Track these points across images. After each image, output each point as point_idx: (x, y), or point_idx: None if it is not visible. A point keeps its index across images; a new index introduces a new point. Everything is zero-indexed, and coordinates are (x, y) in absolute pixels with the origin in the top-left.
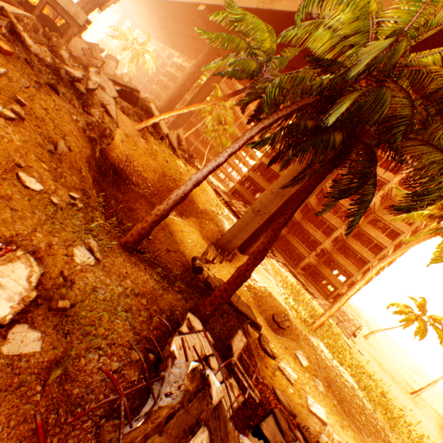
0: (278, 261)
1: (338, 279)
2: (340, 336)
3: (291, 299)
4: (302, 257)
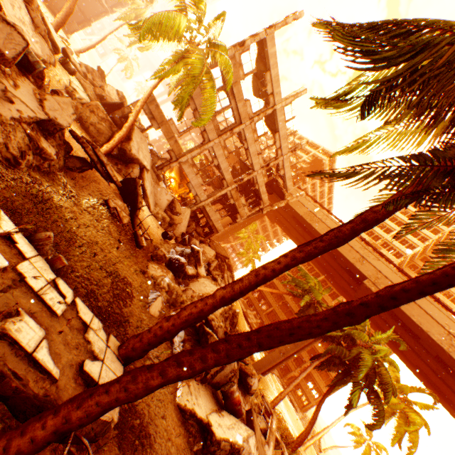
0: (275, 374)
1: (312, 394)
2: (314, 452)
3: (289, 417)
4: (289, 369)
